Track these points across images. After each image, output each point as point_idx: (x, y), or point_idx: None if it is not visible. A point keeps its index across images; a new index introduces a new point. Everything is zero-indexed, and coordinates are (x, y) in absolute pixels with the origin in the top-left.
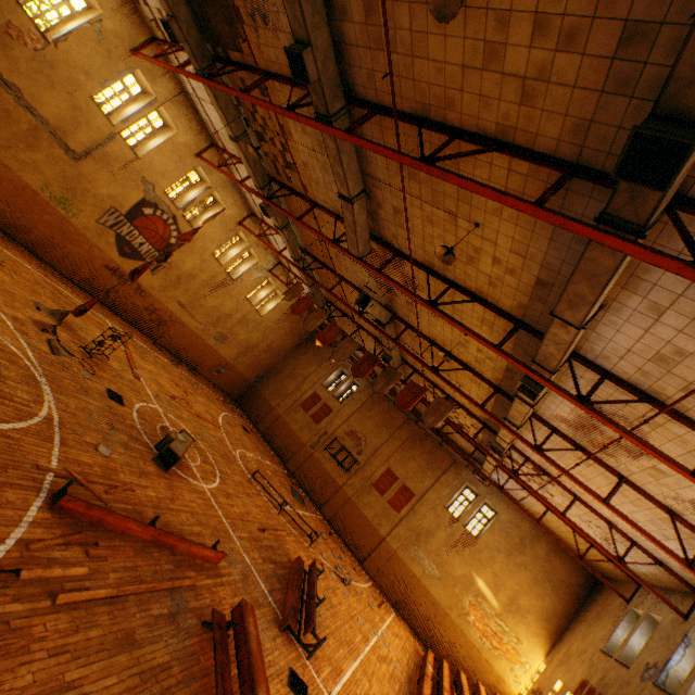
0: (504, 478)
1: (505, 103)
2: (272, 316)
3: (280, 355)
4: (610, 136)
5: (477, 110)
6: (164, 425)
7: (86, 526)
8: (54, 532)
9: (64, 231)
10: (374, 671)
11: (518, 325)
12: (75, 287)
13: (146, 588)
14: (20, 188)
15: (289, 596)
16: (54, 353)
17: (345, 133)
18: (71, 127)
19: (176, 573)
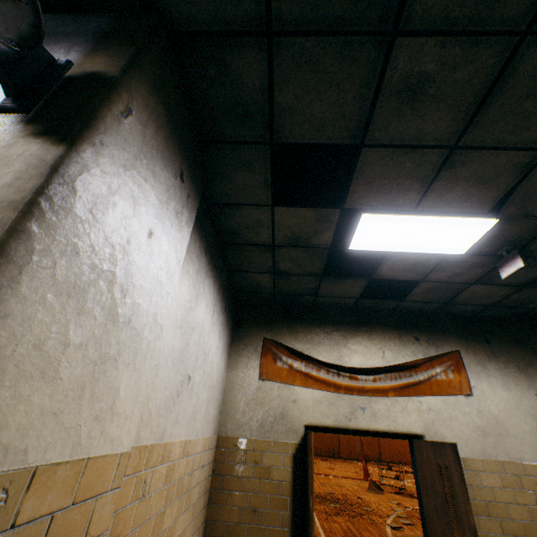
0: None
1: None
2: None
3: None
4: None
5: None
6: None
7: None
8: None
9: None
10: None
11: None
12: None
13: None
14: None
15: None
16: None
17: None
18: None
19: None
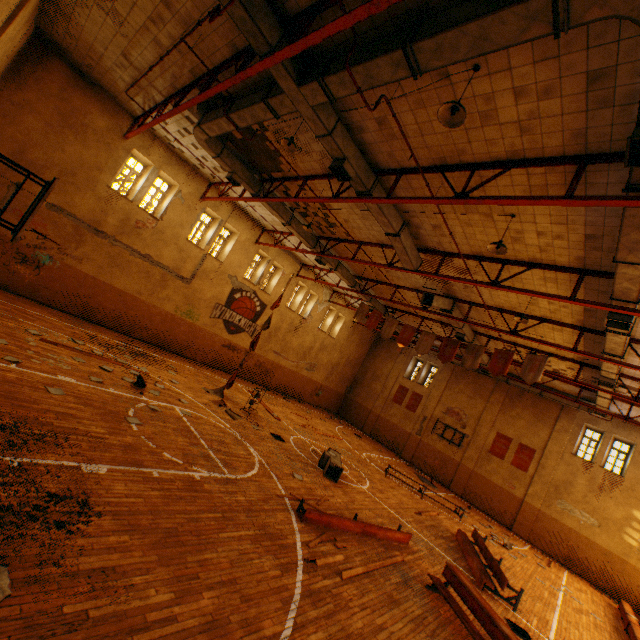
0: (624, 407)
1: (508, 139)
2: (341, 335)
3: (358, 364)
4: (606, 131)
5: (485, 149)
6: (312, 448)
7: (323, 528)
8: (312, 535)
9: (194, 333)
10: (576, 621)
11: (582, 273)
12: (209, 368)
13: (379, 564)
14: (164, 316)
15: (471, 562)
16: (234, 419)
17: (387, 199)
18: (181, 264)
19: (388, 553)
